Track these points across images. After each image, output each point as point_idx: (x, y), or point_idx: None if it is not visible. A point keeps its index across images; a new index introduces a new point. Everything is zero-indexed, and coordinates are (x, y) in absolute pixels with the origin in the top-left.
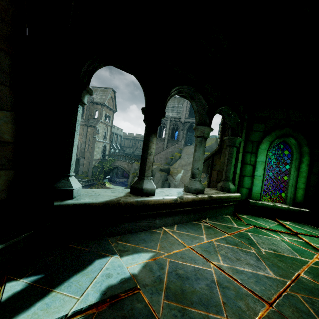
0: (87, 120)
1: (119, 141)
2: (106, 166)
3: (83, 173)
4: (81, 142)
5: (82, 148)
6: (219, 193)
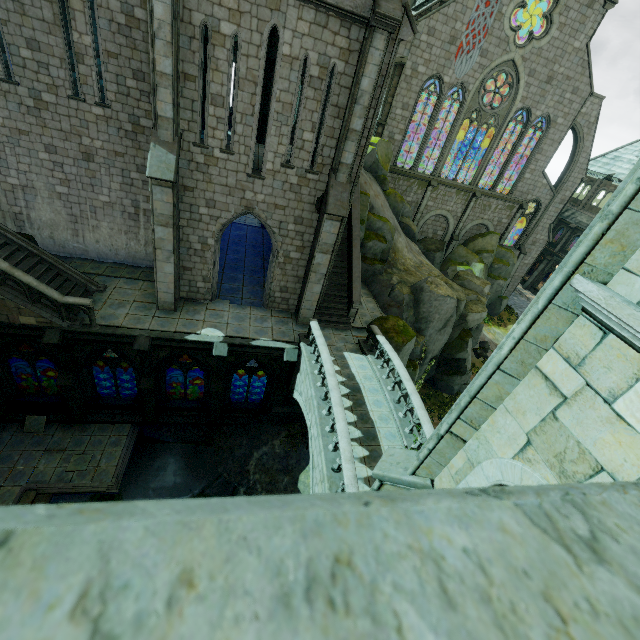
0: None
1: None
2: None
3: None
4: None
5: None
6: None
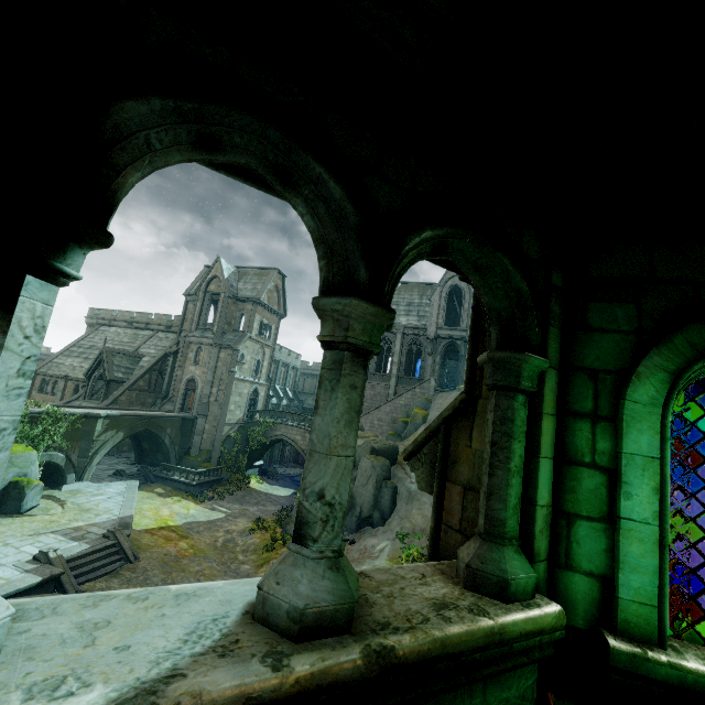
0: (221, 334)
1: (292, 380)
2: (255, 438)
3: (200, 453)
4: (203, 381)
5: (204, 395)
6: (449, 612)
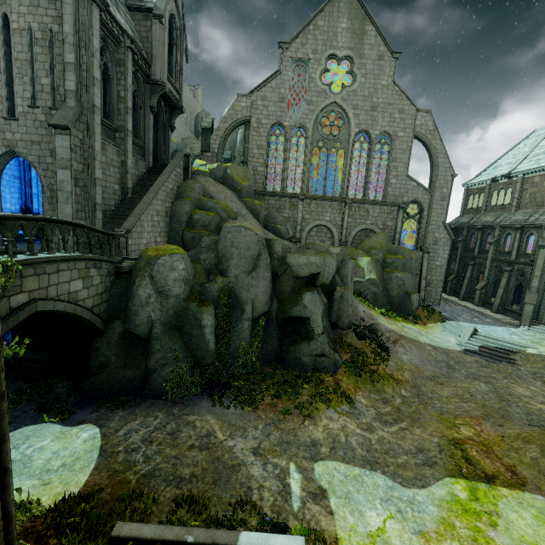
0: None
1: None
2: None
3: None
4: None
5: None
6: None
